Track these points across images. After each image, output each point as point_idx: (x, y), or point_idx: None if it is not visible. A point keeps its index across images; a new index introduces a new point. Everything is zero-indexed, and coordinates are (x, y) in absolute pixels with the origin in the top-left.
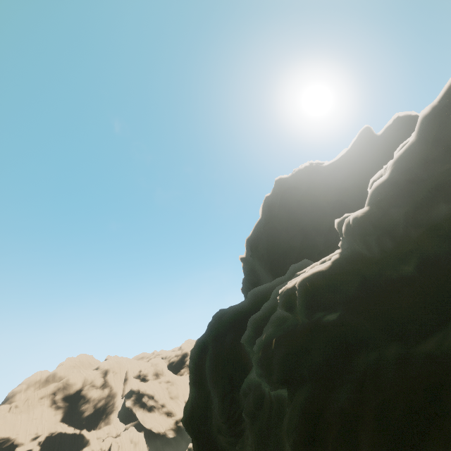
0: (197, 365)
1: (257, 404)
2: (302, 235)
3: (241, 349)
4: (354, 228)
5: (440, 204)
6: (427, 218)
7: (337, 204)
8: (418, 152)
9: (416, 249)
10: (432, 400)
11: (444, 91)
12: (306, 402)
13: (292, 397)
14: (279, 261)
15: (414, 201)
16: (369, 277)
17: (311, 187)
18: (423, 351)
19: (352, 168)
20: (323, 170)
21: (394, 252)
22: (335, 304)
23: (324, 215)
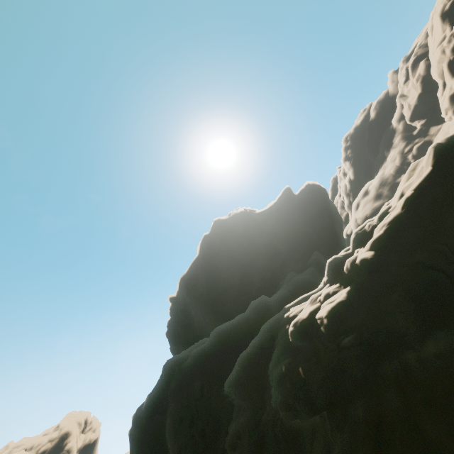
0: (147, 432)
1: (255, 450)
2: (241, 273)
3: (212, 396)
4: (360, 267)
5: (419, 252)
6: (410, 261)
7: (270, 246)
8: (404, 218)
9: (402, 281)
10: (453, 383)
11: (416, 186)
12: (366, 413)
13: (343, 416)
14: (220, 299)
15: (406, 249)
16: (374, 304)
17: (248, 230)
18: (430, 352)
19: (279, 217)
20: (256, 217)
21: (389, 284)
22: (353, 327)
23: (259, 256)
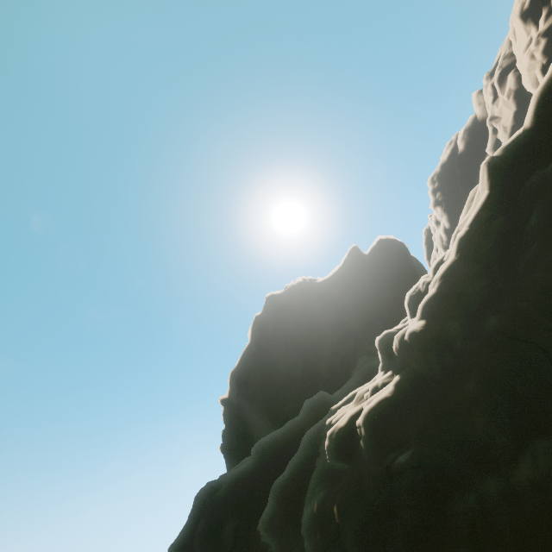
0: None
1: None
2: (303, 361)
3: (250, 544)
4: (411, 344)
5: (490, 315)
6: (481, 330)
7: (337, 324)
8: (461, 268)
9: (474, 362)
10: None
11: (471, 219)
12: None
13: None
14: (278, 398)
15: (469, 313)
16: (437, 400)
17: (308, 304)
18: (524, 479)
19: (347, 285)
20: (318, 287)
21: (455, 368)
22: (408, 438)
23: (325, 337)
